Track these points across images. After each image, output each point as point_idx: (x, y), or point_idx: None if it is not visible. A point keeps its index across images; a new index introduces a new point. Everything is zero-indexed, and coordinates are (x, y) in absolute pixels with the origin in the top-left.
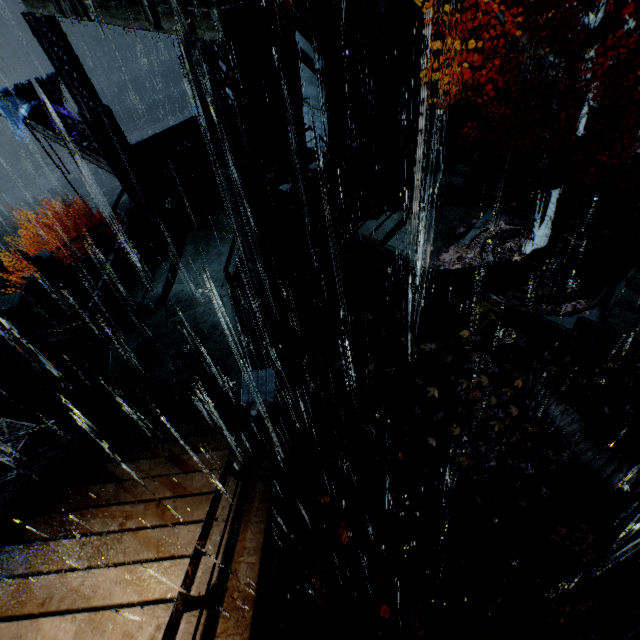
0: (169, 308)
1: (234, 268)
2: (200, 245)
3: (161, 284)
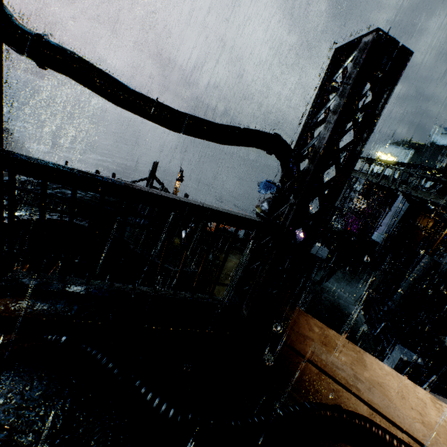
0: (322, 289)
1: (366, 298)
2: (346, 276)
3: (319, 277)
